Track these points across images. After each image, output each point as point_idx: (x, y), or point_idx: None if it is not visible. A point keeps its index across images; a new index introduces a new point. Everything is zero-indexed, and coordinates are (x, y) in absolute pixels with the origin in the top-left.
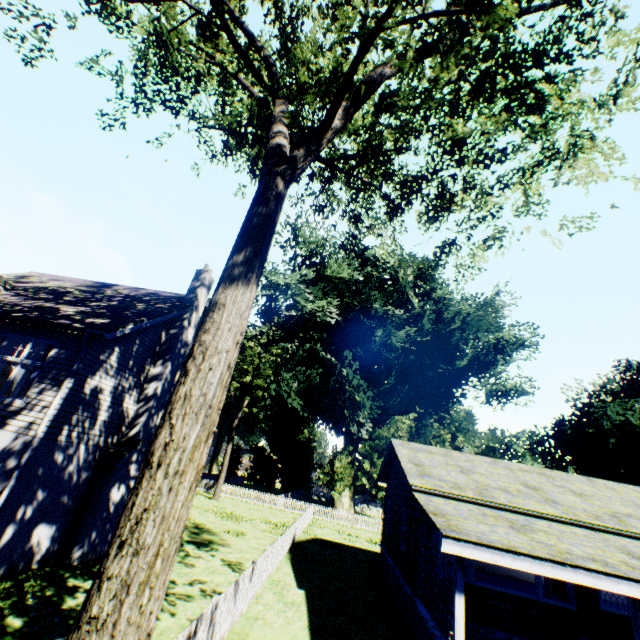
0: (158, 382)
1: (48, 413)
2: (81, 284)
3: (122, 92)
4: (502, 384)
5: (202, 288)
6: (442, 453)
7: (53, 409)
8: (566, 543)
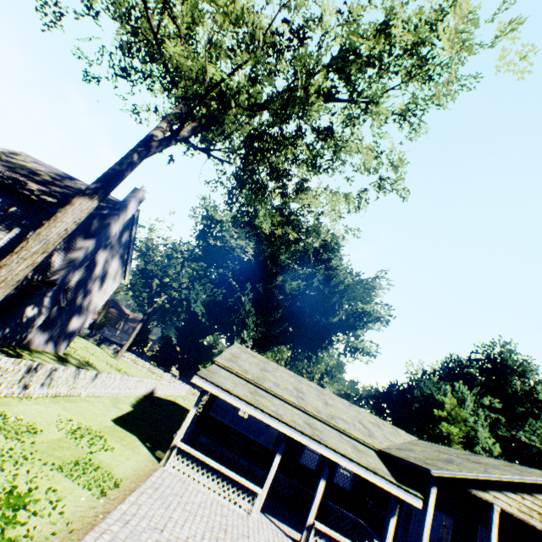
0: (82, 252)
1: None
2: (53, 172)
3: (101, 63)
4: (357, 344)
5: (134, 201)
6: (262, 360)
7: (2, 243)
8: (273, 406)
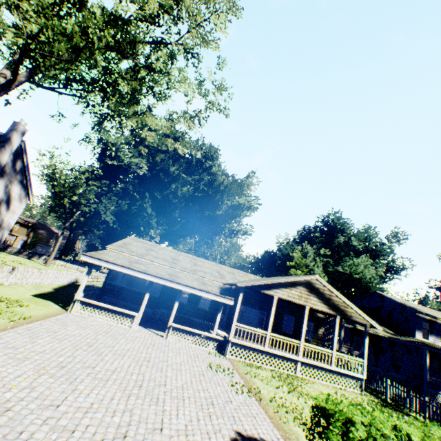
0: None
1: None
2: None
3: None
4: (238, 227)
5: (16, 133)
6: (152, 245)
7: None
8: (145, 267)
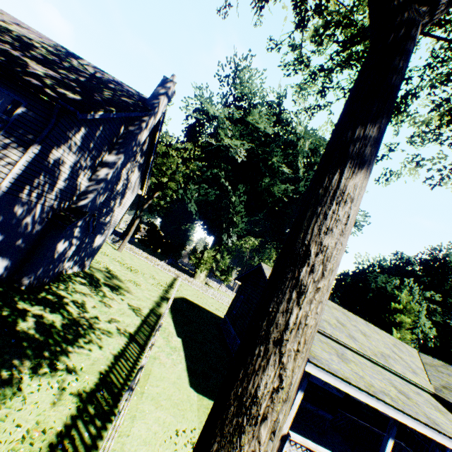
0: (110, 169)
1: (12, 171)
2: (46, 42)
3: None
4: None
5: (165, 97)
6: None
7: (17, 169)
8: (367, 375)
